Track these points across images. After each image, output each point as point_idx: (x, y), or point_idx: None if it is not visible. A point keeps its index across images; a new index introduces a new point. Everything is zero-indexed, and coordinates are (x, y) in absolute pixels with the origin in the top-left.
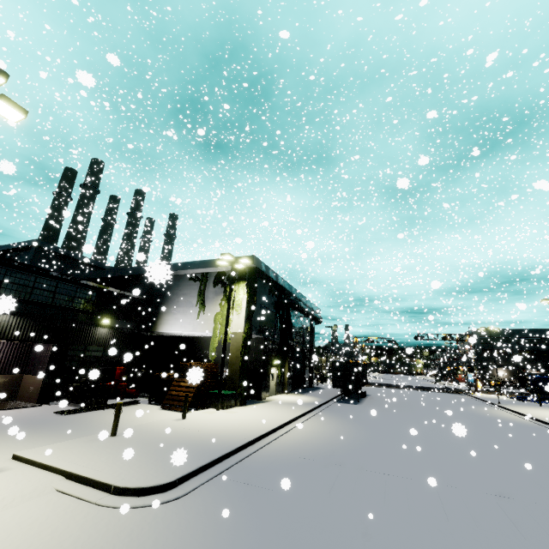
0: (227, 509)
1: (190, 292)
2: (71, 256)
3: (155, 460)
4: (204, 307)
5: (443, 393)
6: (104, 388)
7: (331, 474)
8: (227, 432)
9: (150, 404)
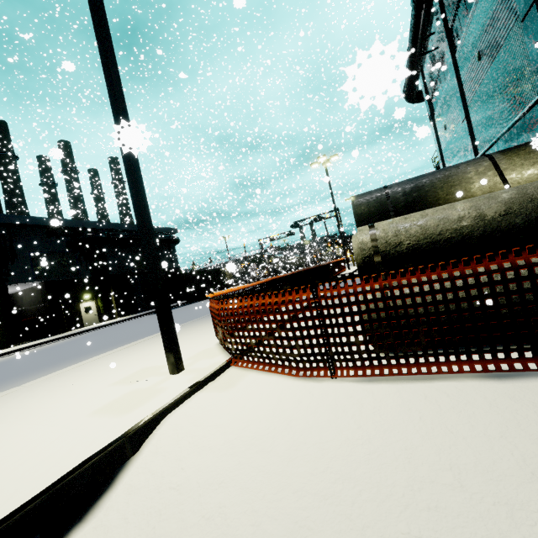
0: None
1: None
2: None
3: None
4: None
5: None
6: None
7: None
8: None
9: None
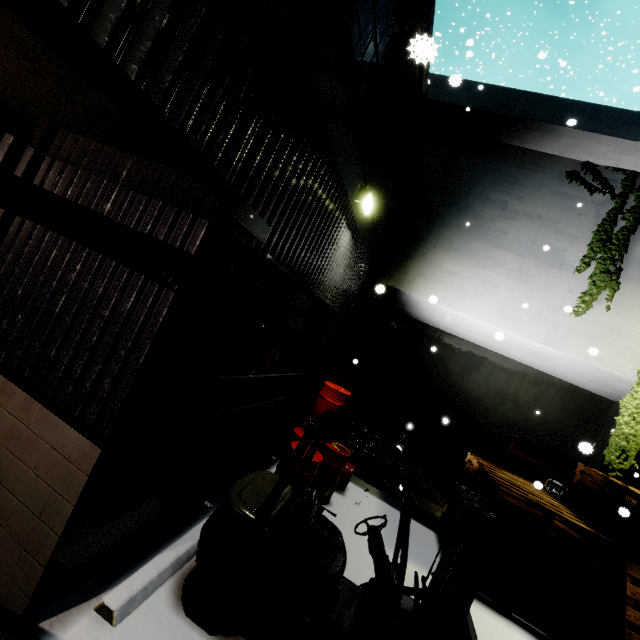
0: None
1: (562, 220)
2: None
3: None
4: (615, 287)
5: None
6: None
7: None
8: None
9: None
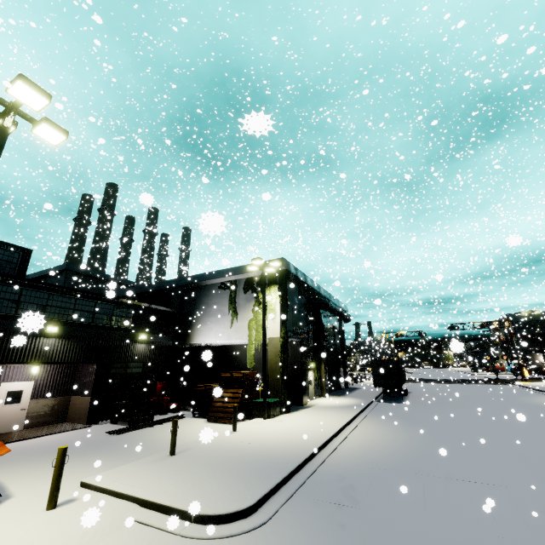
0: (321, 534)
1: (221, 301)
2: (100, 277)
3: (225, 480)
4: (237, 315)
5: (487, 384)
6: (149, 404)
7: (416, 486)
8: (285, 444)
9: (194, 417)
